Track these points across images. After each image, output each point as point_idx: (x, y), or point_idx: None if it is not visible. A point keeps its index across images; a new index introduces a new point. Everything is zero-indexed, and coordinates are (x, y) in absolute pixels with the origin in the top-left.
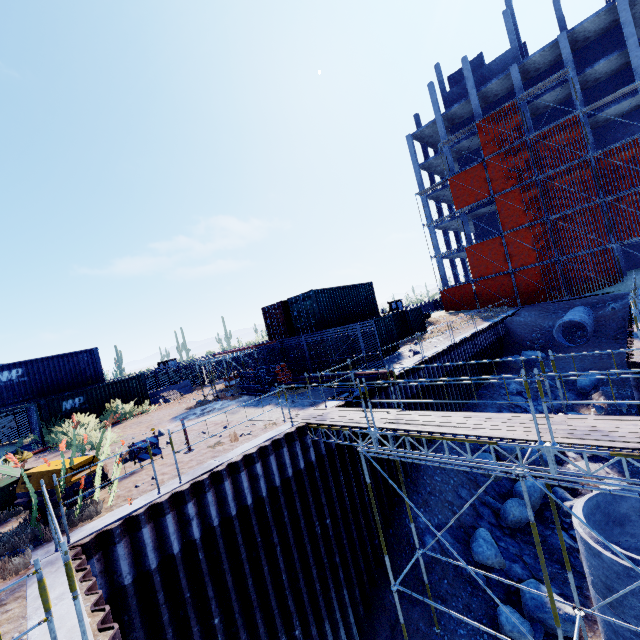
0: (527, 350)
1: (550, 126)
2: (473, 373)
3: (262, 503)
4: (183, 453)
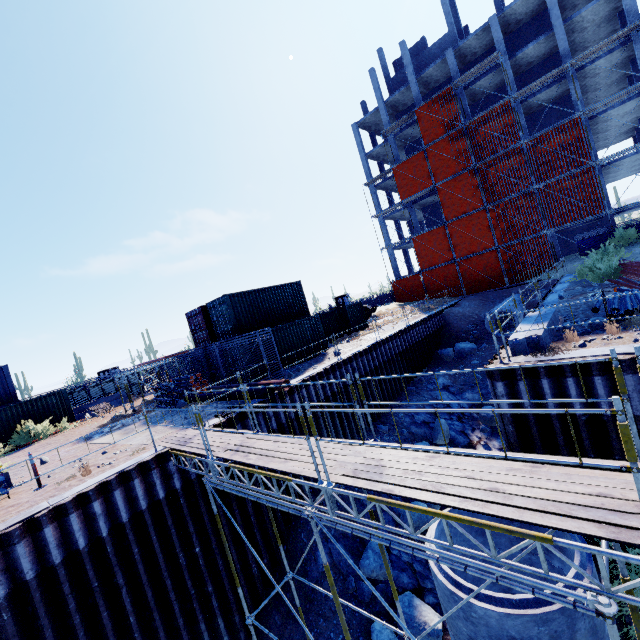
0: (462, 341)
1: (484, 112)
2: (401, 370)
3: (102, 544)
4: (33, 490)
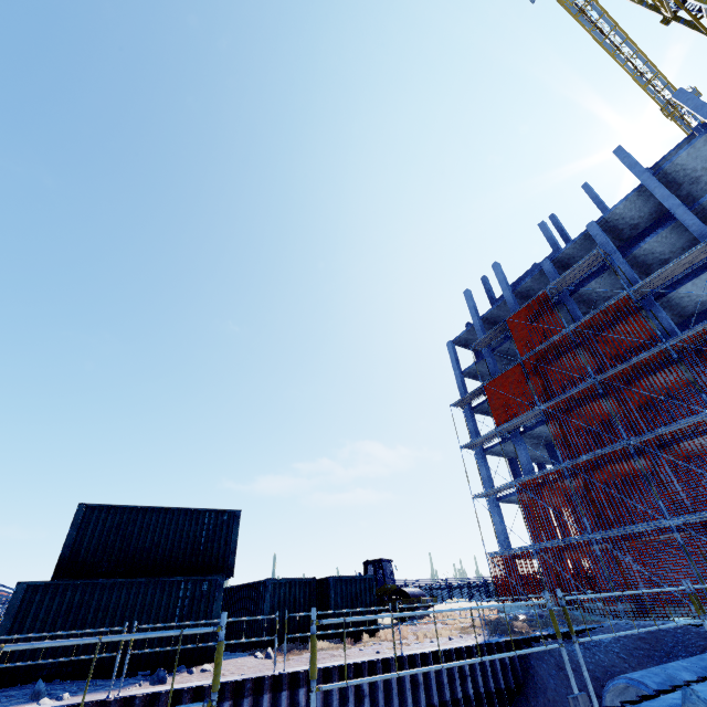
0: None
1: (595, 313)
2: None
3: None
4: None
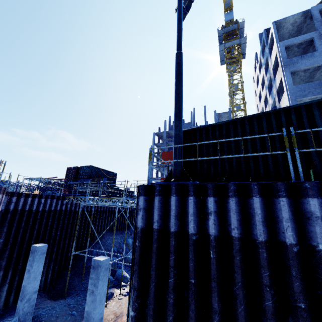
0: None
1: None
2: None
3: (38, 212)
4: None
